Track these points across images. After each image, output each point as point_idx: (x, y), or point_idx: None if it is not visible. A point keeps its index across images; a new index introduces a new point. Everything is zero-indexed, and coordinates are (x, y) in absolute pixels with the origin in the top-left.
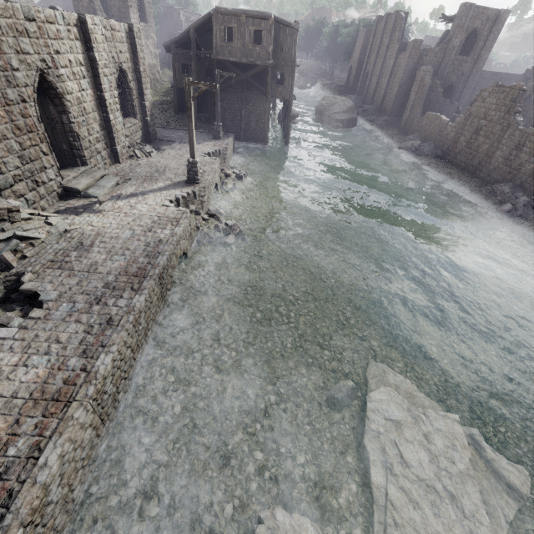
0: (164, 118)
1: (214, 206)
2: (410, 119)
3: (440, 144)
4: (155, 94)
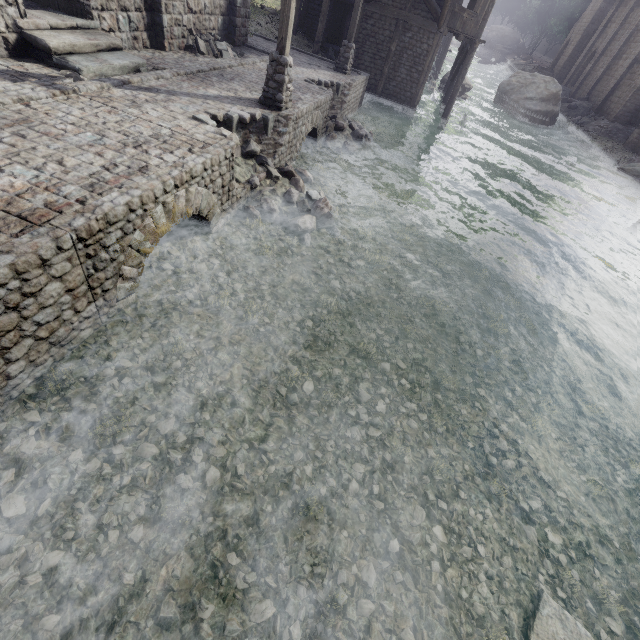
0: (273, 30)
1: (298, 165)
2: None
3: None
4: (273, 2)
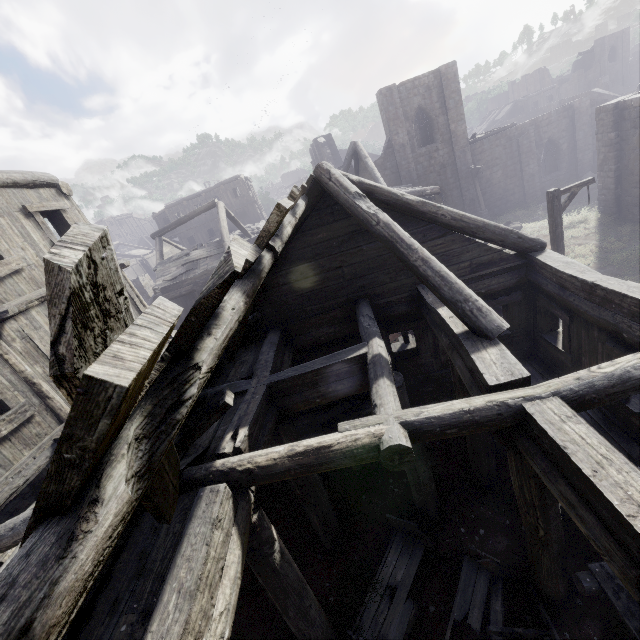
0: None
1: None
2: None
3: None
4: None
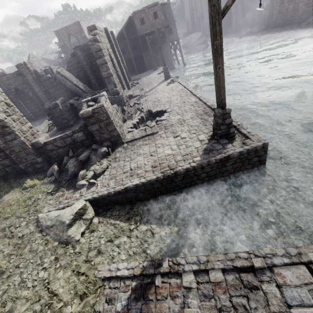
0: None
1: None
2: (237, 22)
3: (262, 22)
4: None
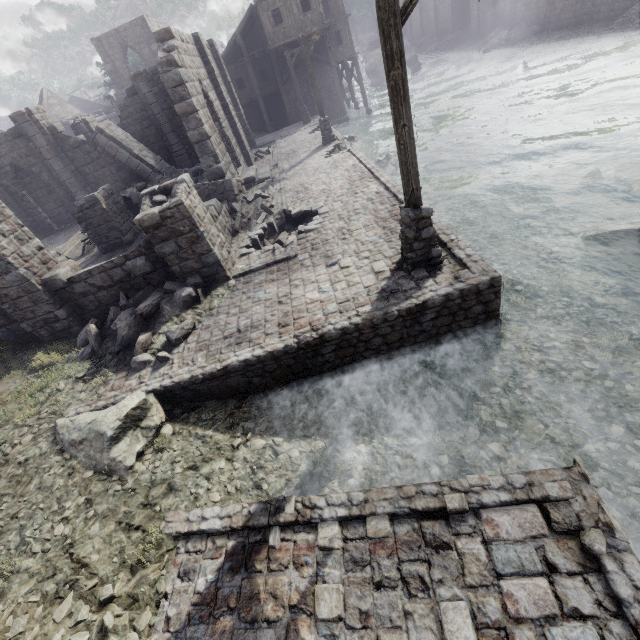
0: None
1: None
2: (482, 18)
3: (533, 19)
4: None
